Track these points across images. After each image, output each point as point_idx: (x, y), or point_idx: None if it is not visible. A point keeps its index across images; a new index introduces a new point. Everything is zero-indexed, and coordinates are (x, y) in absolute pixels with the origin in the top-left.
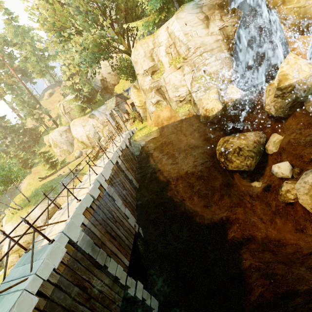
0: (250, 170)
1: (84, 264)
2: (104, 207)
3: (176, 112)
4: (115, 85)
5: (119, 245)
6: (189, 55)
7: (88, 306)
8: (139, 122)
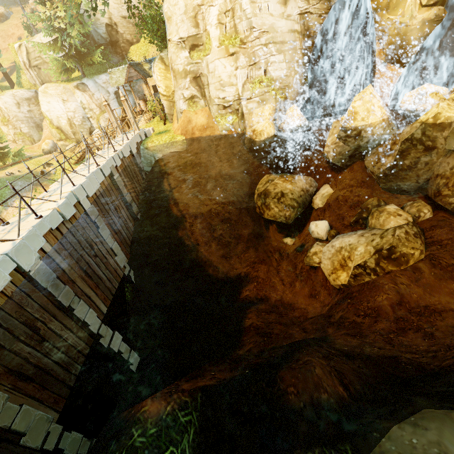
0: (288, 223)
1: (38, 300)
2: (79, 234)
3: (216, 122)
4: (131, 44)
5: (95, 286)
6: (251, 39)
7: (39, 349)
8: (160, 121)
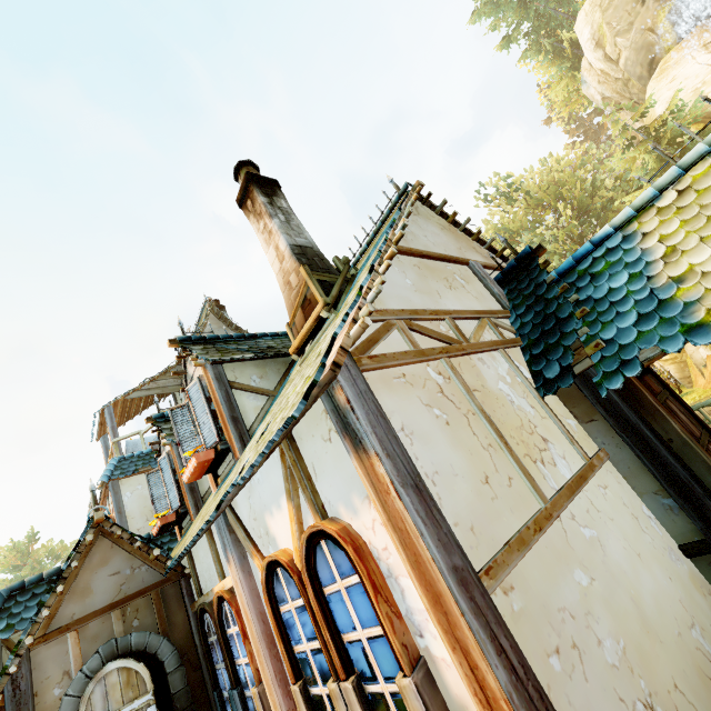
0: None
1: None
2: None
3: None
4: None
5: None
6: None
7: None
8: None
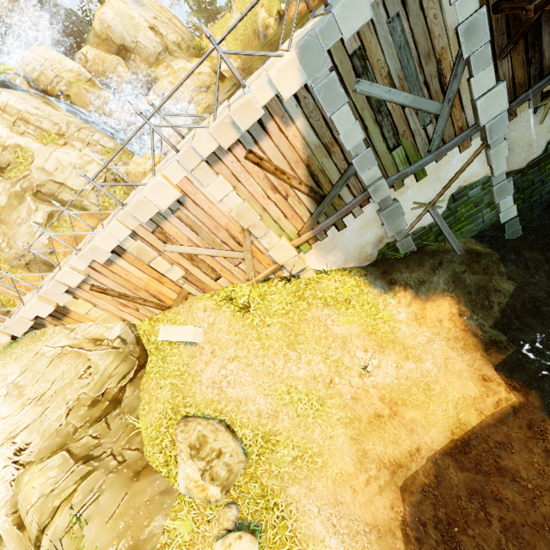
0: None
1: None
2: None
3: (106, 209)
4: None
5: None
6: (65, 130)
7: None
8: None
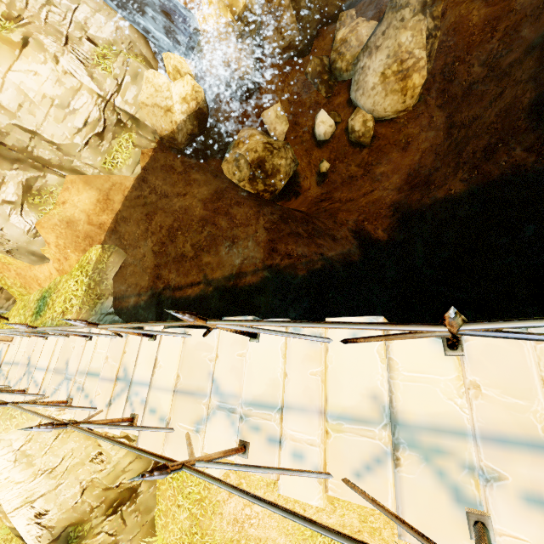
0: (298, 165)
1: None
2: None
3: (109, 173)
4: None
5: None
6: (21, 3)
7: None
8: None
